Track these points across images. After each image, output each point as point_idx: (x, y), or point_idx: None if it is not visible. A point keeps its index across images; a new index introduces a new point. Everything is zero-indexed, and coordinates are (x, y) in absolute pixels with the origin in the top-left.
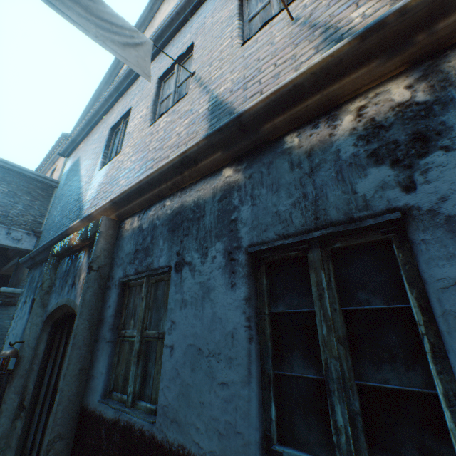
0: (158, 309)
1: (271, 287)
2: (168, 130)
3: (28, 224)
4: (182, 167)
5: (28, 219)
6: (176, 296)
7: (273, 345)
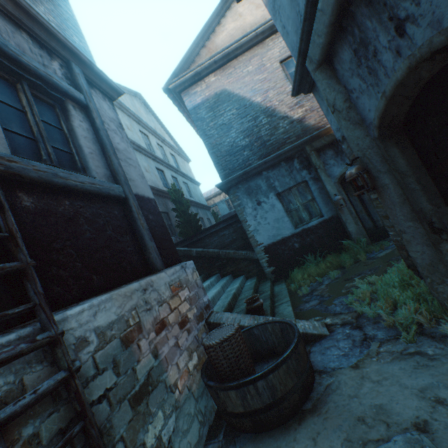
0: None
1: None
2: None
3: None
4: None
5: None
6: None
7: None
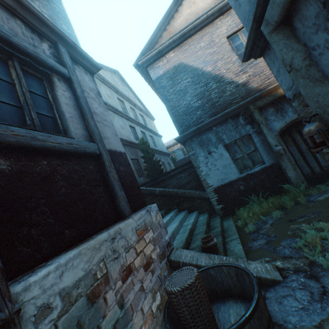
0: None
1: None
2: None
3: None
4: None
5: None
6: None
7: None
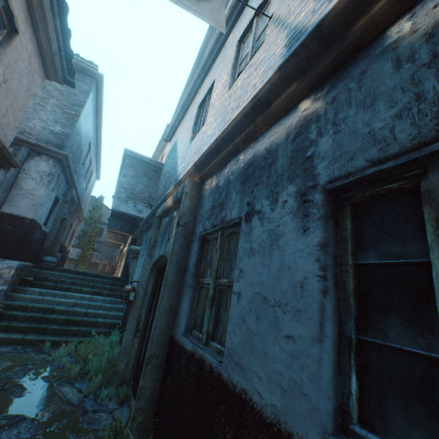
0: (230, 260)
1: (358, 233)
2: (244, 86)
3: (146, 199)
4: (254, 114)
5: (146, 195)
6: (244, 246)
7: (357, 304)
